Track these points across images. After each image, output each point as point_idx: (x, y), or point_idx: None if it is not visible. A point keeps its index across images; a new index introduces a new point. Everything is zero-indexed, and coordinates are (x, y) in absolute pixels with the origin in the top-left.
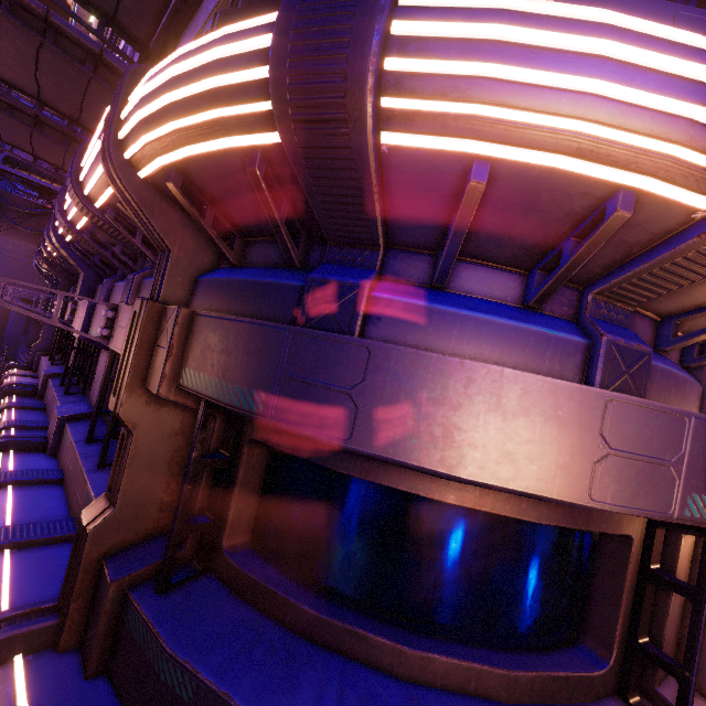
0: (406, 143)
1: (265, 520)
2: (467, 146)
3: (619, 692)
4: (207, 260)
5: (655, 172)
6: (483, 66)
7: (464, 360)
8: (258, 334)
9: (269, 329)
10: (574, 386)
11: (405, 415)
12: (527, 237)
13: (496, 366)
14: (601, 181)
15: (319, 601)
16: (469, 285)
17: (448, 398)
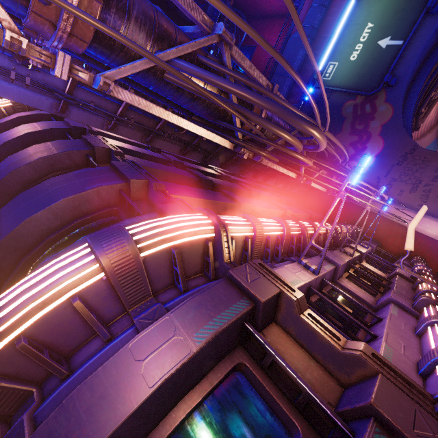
0: None
1: None
2: (5, 342)
3: None
4: None
5: (71, 288)
6: None
7: (65, 399)
8: None
9: None
10: (113, 357)
11: None
12: (77, 327)
13: (78, 386)
14: (62, 303)
15: None
16: (81, 359)
17: (67, 424)
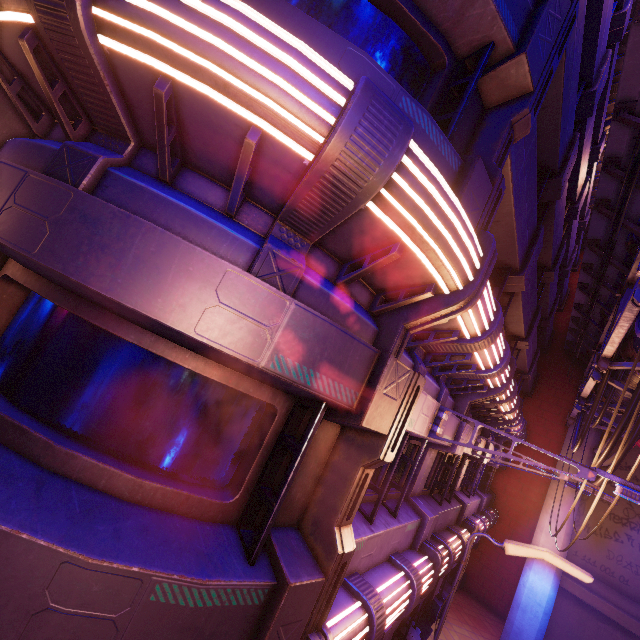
0: (115, 48)
1: (0, 348)
2: (150, 61)
3: (238, 523)
4: (25, 132)
5: (266, 118)
6: (152, 6)
7: (135, 216)
8: (7, 172)
9: (16, 170)
10: (207, 254)
11: (81, 244)
12: (222, 157)
13: (155, 225)
14: (240, 116)
15: (7, 406)
16: (191, 188)
17: (114, 239)
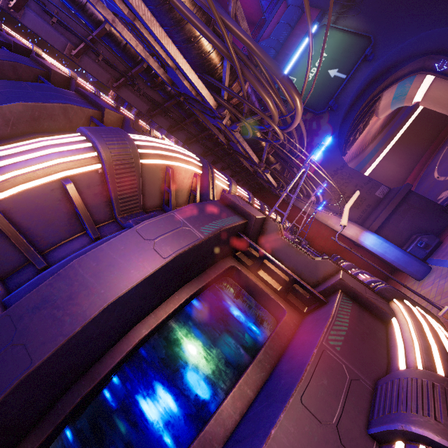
0: None
1: None
2: None
3: (302, 315)
4: None
5: (63, 169)
6: None
7: (62, 269)
8: None
9: None
10: (119, 237)
11: (54, 316)
12: (60, 219)
13: (78, 258)
14: (50, 183)
15: None
16: (62, 255)
17: (68, 288)
